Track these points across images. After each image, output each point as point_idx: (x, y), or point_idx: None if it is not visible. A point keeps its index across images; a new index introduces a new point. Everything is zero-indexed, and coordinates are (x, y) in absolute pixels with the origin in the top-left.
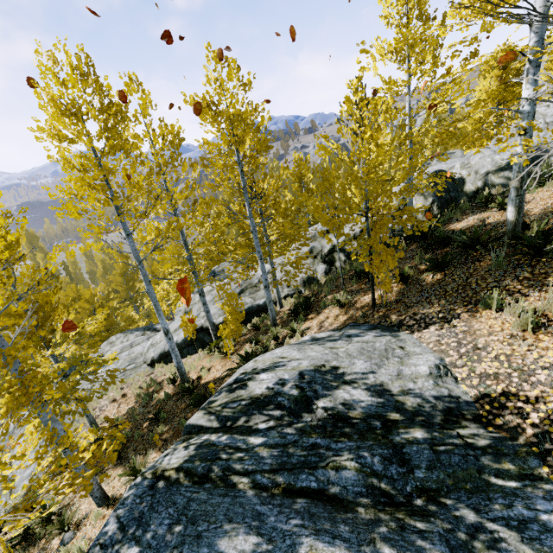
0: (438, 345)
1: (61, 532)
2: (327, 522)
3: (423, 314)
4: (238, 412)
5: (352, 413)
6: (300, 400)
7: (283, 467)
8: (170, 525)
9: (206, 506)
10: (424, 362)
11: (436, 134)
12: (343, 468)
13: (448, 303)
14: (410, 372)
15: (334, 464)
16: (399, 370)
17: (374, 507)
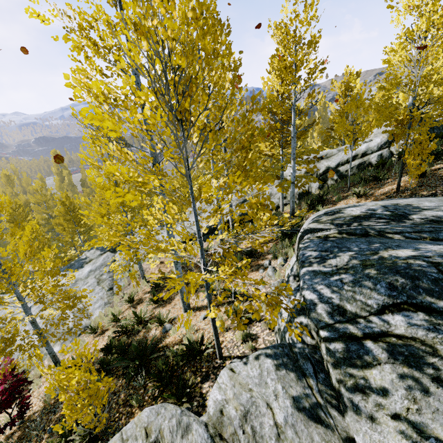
0: None
1: (161, 325)
2: None
3: None
4: (347, 221)
5: None
6: (395, 215)
7: (423, 231)
8: (368, 245)
9: (384, 240)
10: None
11: None
12: None
13: None
14: None
15: None
16: None
17: None
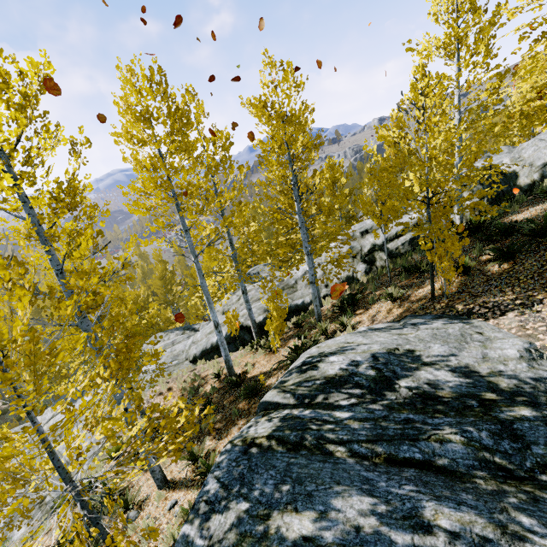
0: (522, 330)
1: (125, 511)
2: (445, 490)
3: (496, 302)
4: (314, 390)
5: (440, 392)
6: (379, 380)
7: (381, 438)
8: (276, 485)
9: (308, 470)
10: (511, 346)
11: (510, 114)
12: (448, 441)
13: (524, 290)
14: (497, 355)
15: (437, 437)
16: (483, 353)
17: (493, 479)
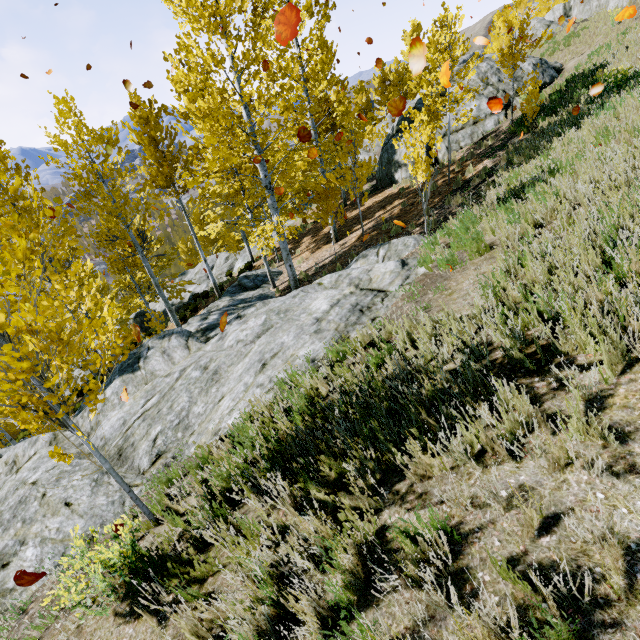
0: None
1: None
2: None
3: None
4: None
5: None
6: None
7: None
8: None
9: None
10: None
11: None
12: None
13: None
14: None
15: None
16: None
17: None
